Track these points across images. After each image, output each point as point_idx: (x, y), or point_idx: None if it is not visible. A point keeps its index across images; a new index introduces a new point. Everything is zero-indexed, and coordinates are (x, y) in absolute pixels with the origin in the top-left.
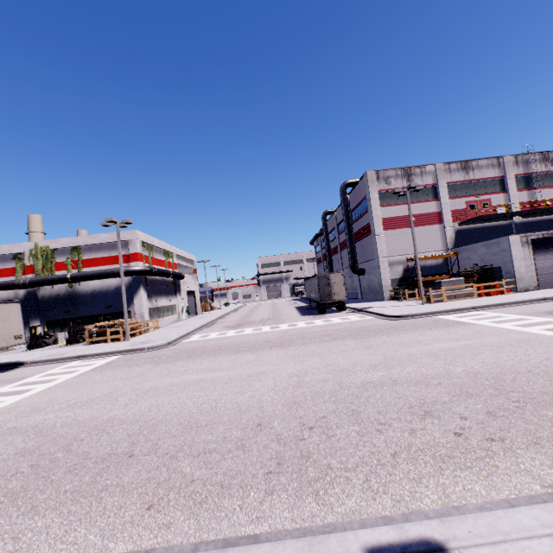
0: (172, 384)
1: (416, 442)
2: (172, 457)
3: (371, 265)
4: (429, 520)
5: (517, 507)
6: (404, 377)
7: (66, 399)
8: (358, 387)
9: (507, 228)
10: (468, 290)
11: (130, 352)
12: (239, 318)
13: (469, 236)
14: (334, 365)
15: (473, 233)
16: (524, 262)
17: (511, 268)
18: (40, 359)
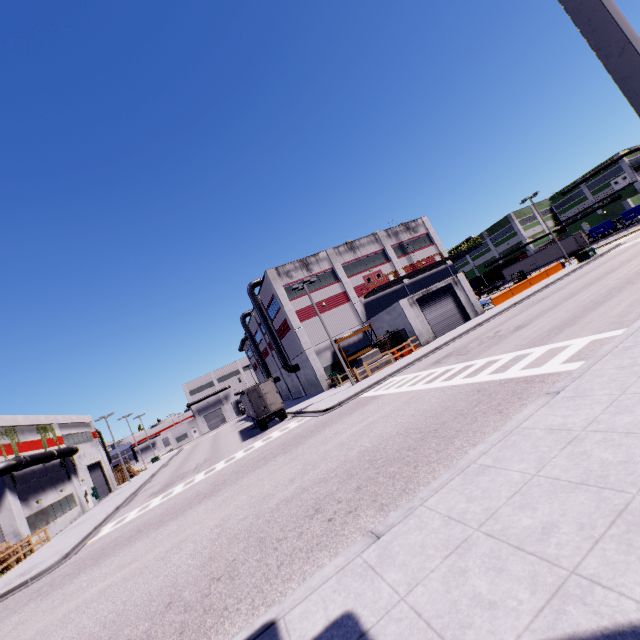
0: (68, 611)
1: (299, 544)
2: None
3: (302, 359)
4: (273, 607)
5: (328, 563)
6: (313, 480)
7: None
8: (272, 511)
9: (402, 291)
10: (386, 358)
11: (2, 599)
12: (170, 474)
13: (376, 306)
14: (258, 495)
15: (378, 303)
16: (418, 319)
17: (411, 327)
18: None
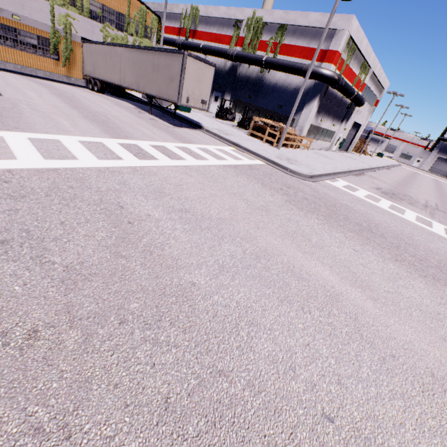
0: (292, 266)
1: None
2: None
3: None
4: None
5: None
6: None
7: (187, 195)
8: None
9: None
10: None
11: (273, 165)
12: (394, 182)
13: None
14: None
15: None
16: None
17: None
18: (212, 129)
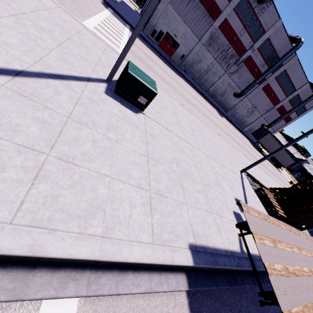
0: None
1: None
2: None
3: (269, 129)
4: None
5: None
6: None
7: None
8: None
9: None
10: None
11: None
12: None
13: None
14: None
15: None
16: None
17: None
18: None
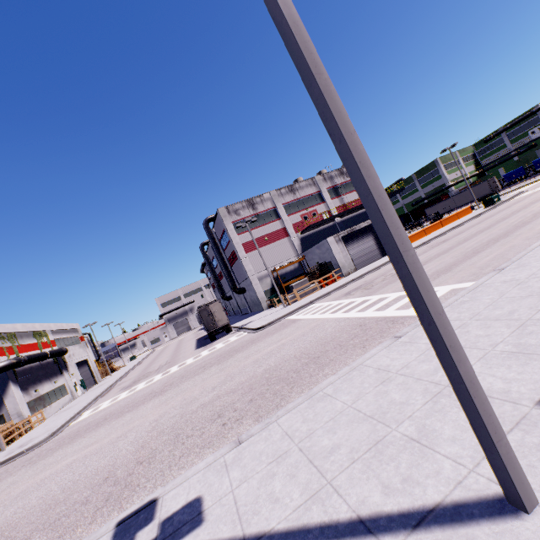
0: (44, 477)
1: (198, 441)
2: (26, 539)
3: (247, 283)
4: (159, 489)
5: (203, 460)
6: (227, 390)
7: None
8: (192, 412)
9: (334, 227)
10: (313, 286)
11: (5, 464)
12: (139, 372)
13: (311, 240)
14: (189, 398)
15: (312, 237)
16: (342, 254)
17: (336, 261)
18: None
